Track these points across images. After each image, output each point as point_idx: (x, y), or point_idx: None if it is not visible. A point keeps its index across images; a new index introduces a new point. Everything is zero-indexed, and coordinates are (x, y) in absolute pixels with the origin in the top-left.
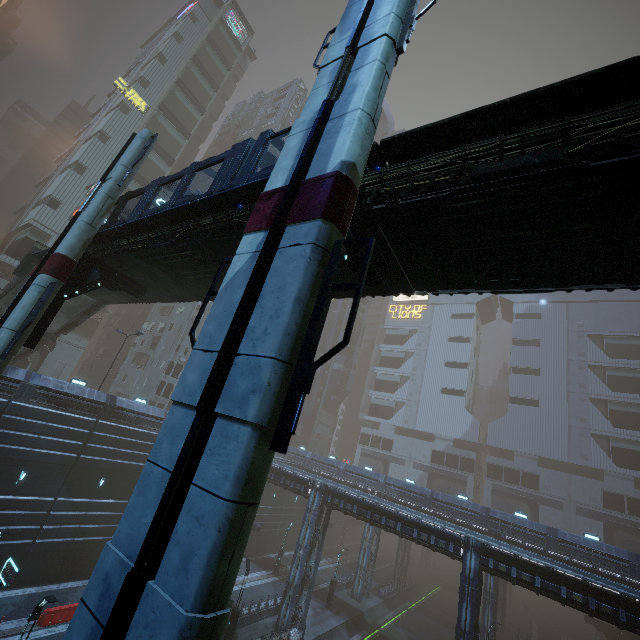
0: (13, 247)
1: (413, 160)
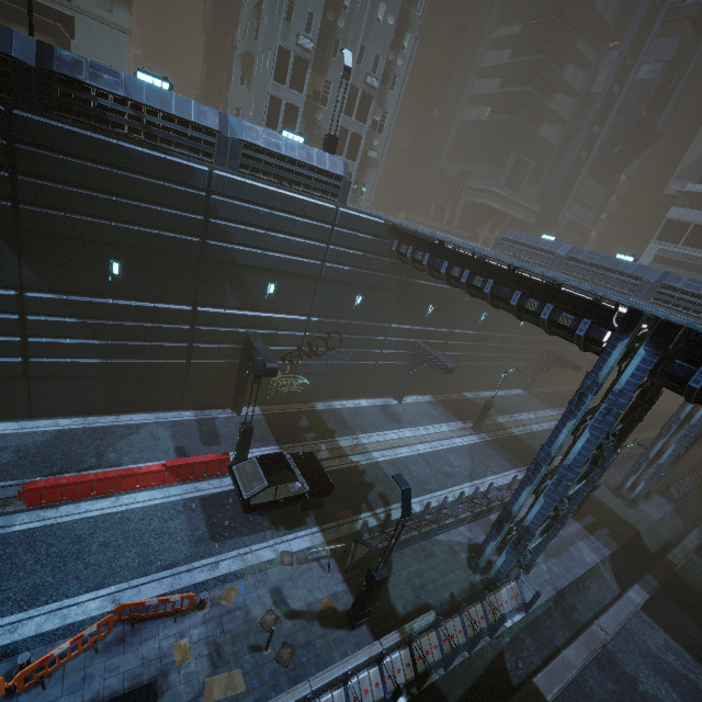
0: None
1: None
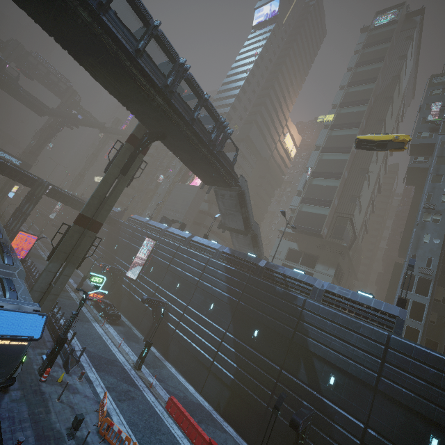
0: None
1: None
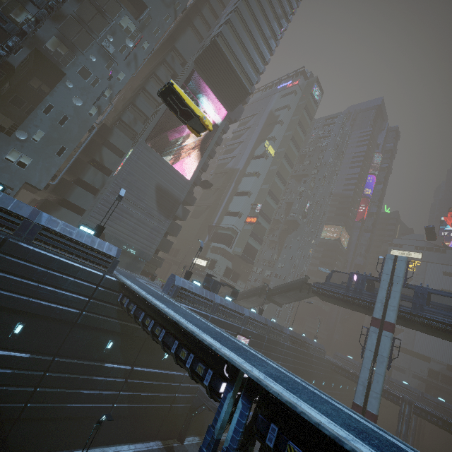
0: (221, 238)
1: None
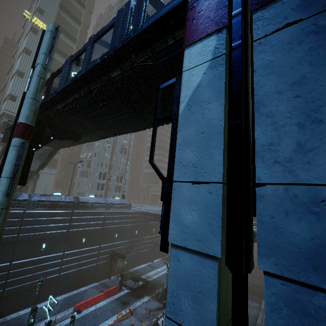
0: None
1: None
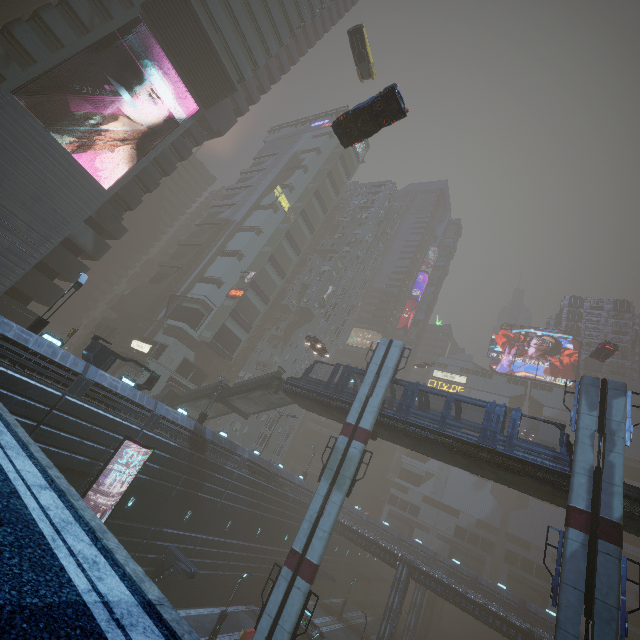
0: (184, 313)
1: (634, 504)
